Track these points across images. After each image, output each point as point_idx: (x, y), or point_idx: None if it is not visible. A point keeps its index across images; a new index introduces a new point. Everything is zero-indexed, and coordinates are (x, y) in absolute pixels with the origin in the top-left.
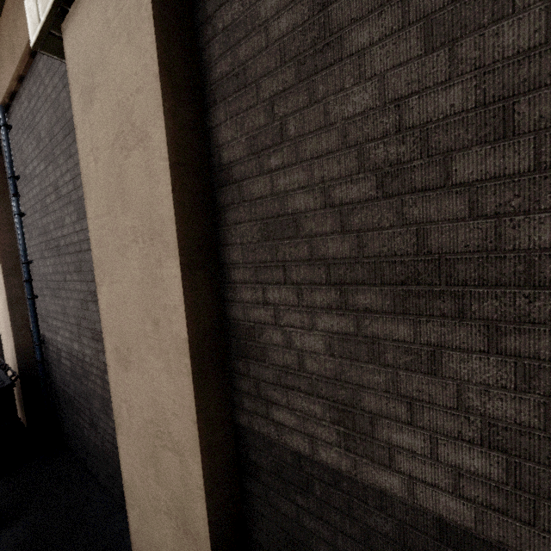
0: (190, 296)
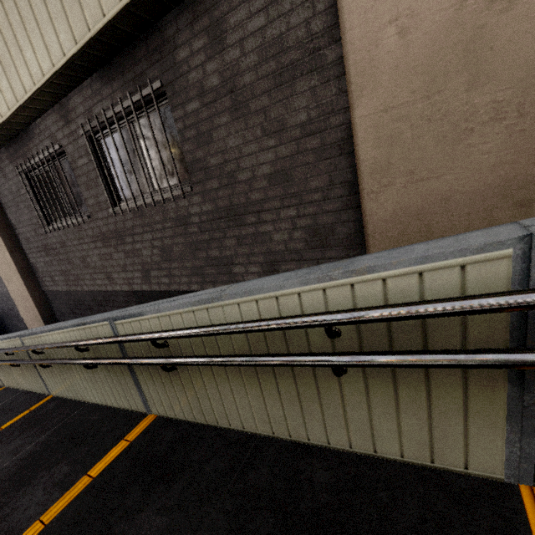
0: (14, 259)
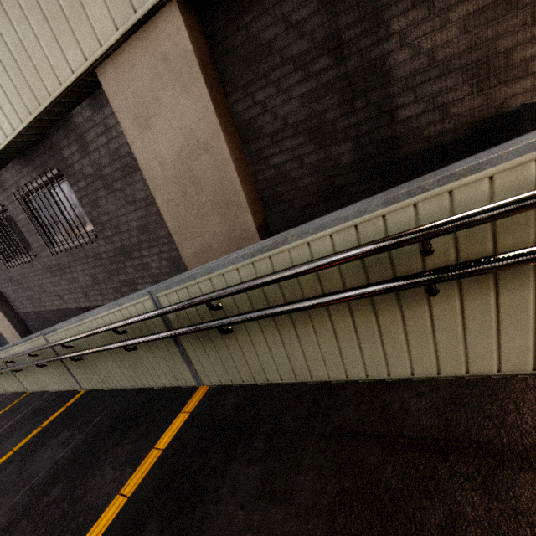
0: None
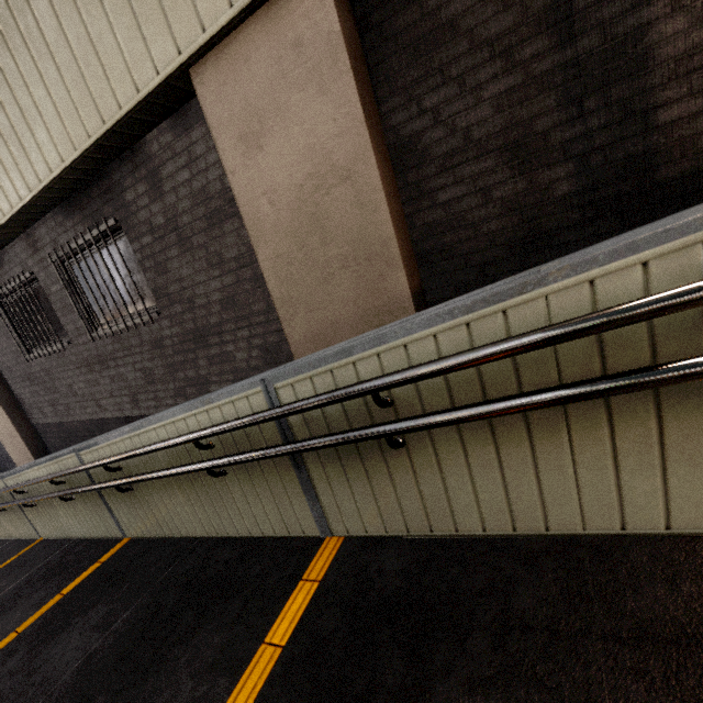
0: None
